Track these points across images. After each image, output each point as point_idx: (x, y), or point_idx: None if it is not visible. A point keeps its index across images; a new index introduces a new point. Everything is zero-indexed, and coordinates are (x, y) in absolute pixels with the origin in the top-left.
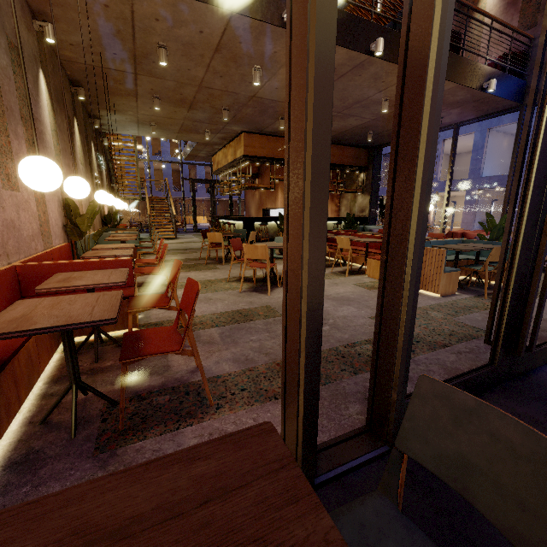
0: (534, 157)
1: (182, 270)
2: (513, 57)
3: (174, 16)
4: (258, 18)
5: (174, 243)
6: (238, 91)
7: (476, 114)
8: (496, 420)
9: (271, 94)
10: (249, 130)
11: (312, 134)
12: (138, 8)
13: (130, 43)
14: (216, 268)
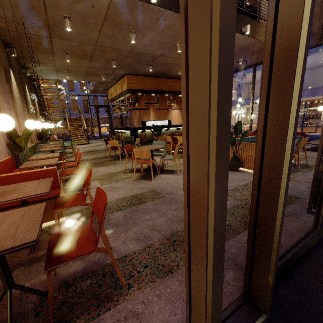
0: None
1: (93, 166)
2: None
3: None
4: None
5: (87, 147)
6: (121, 48)
7: None
8: None
9: (142, 49)
10: (130, 73)
11: (217, 72)
12: None
13: (43, 15)
14: (116, 163)
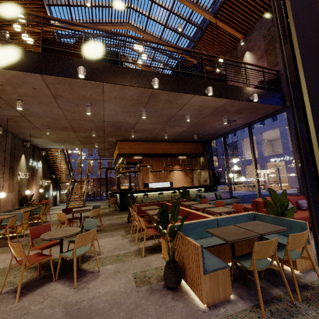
0: None
1: None
2: (268, 82)
3: (9, 81)
4: (60, 75)
5: None
6: (92, 119)
7: (257, 116)
8: None
9: (113, 119)
10: (121, 139)
11: None
12: None
13: (2, 100)
14: None
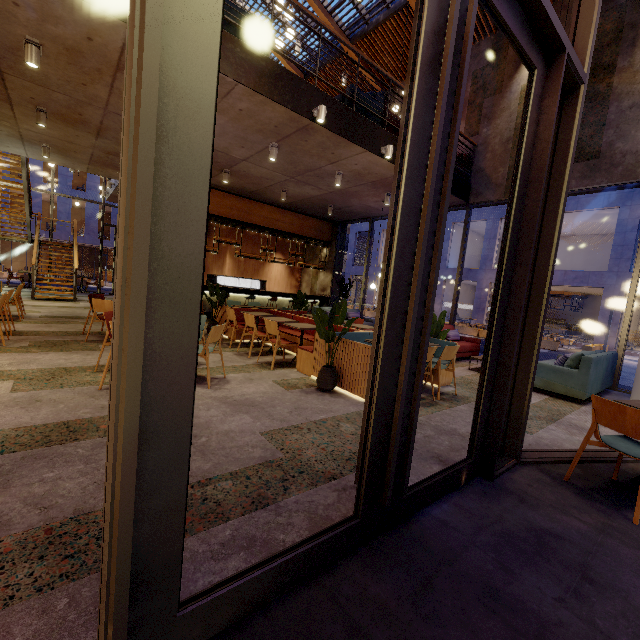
0: (391, 254)
1: (36, 349)
2: (459, 158)
3: (43, 7)
4: None
5: (66, 307)
6: None
7: None
8: None
9: None
10: None
11: None
12: None
13: None
14: (96, 349)
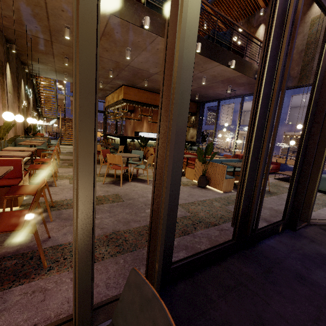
0: (255, 120)
1: (71, 166)
2: None
3: None
4: (127, 20)
5: None
6: (118, 61)
7: (253, 91)
8: (157, 311)
9: (138, 65)
10: (127, 84)
11: (79, 94)
12: (49, 2)
13: (46, 22)
14: None
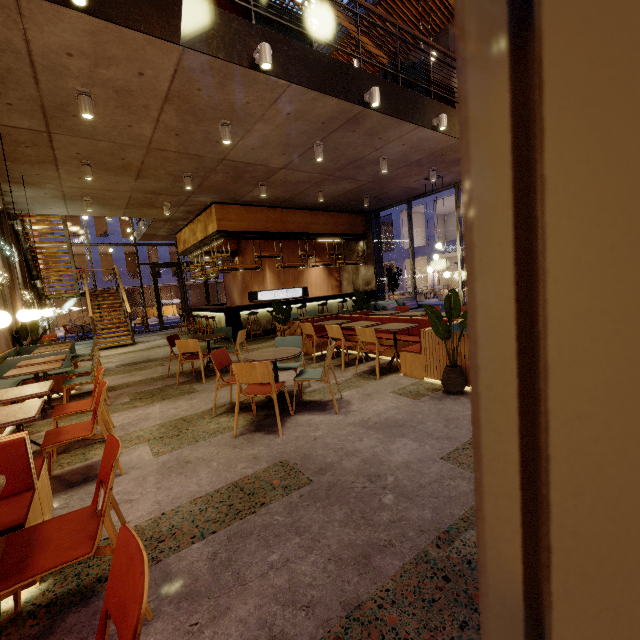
0: None
1: (140, 403)
2: None
3: (97, 50)
4: (221, 56)
5: (131, 351)
6: (203, 153)
7: None
8: None
9: (246, 156)
10: (222, 200)
11: None
12: (35, 37)
13: (31, 88)
14: (194, 391)
